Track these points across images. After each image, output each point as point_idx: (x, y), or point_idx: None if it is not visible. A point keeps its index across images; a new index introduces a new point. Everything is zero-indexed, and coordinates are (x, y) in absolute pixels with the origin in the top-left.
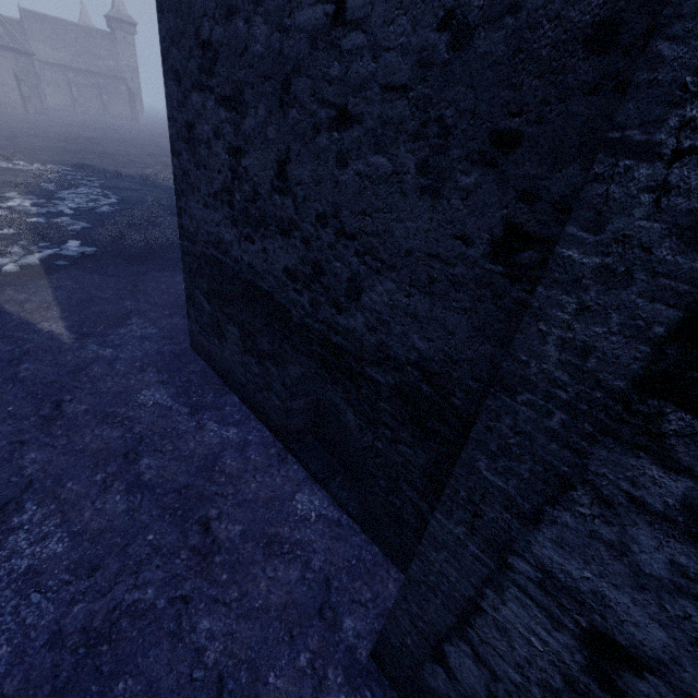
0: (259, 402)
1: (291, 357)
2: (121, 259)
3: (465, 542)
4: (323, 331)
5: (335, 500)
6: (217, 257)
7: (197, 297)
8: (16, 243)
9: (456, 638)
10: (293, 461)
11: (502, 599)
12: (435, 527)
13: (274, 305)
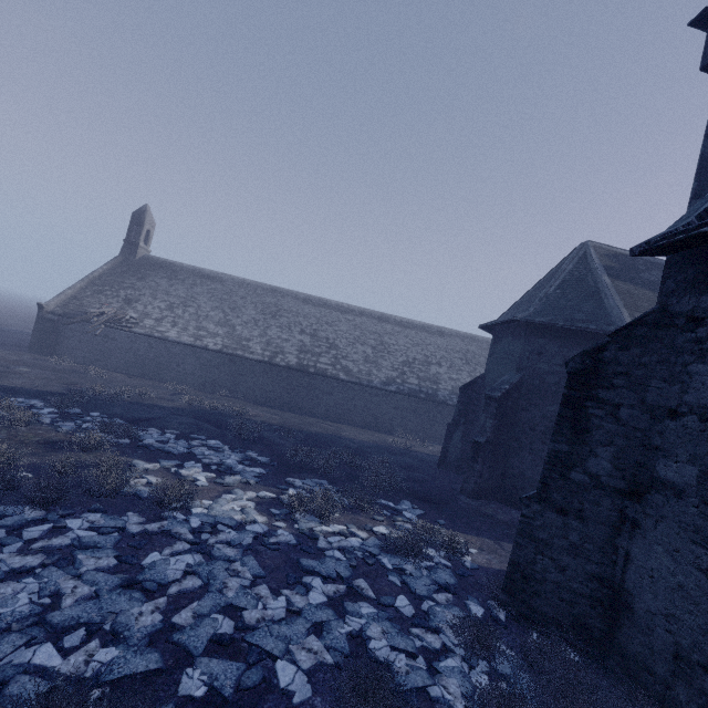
0: None
1: None
2: (426, 502)
3: None
4: None
5: None
6: None
7: None
8: (376, 521)
9: None
10: None
11: None
12: None
13: None
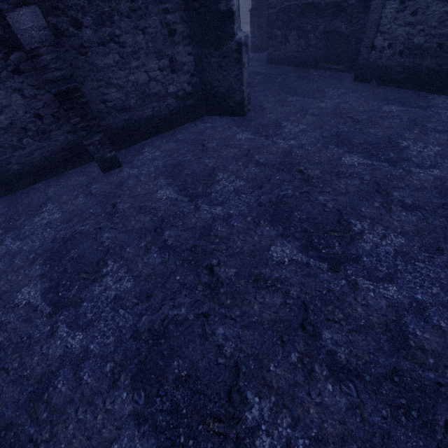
0: (303, 59)
1: (320, 23)
2: None
3: (378, 3)
4: (334, 1)
5: (335, 71)
6: (288, 5)
7: (274, 33)
8: None
9: (376, 35)
10: (318, 70)
11: (385, 8)
12: (371, 7)
13: (314, 6)
